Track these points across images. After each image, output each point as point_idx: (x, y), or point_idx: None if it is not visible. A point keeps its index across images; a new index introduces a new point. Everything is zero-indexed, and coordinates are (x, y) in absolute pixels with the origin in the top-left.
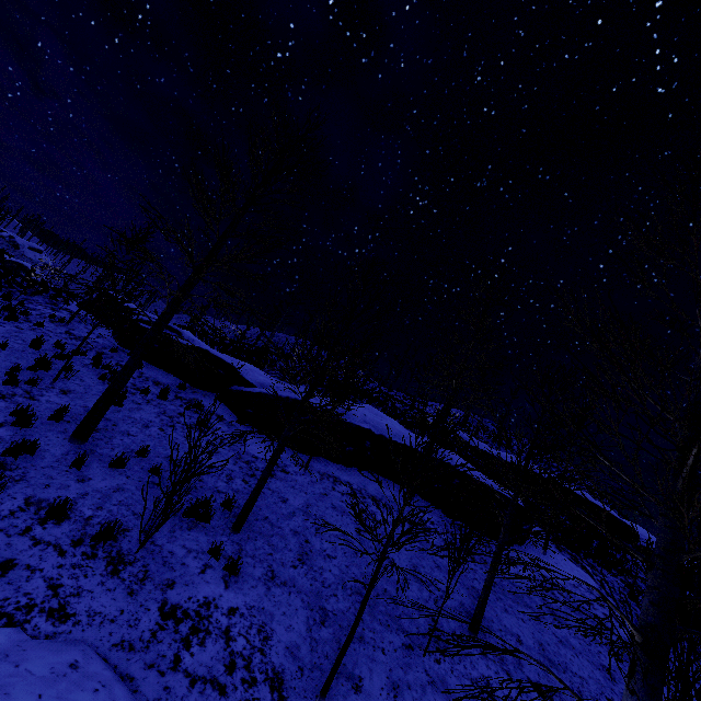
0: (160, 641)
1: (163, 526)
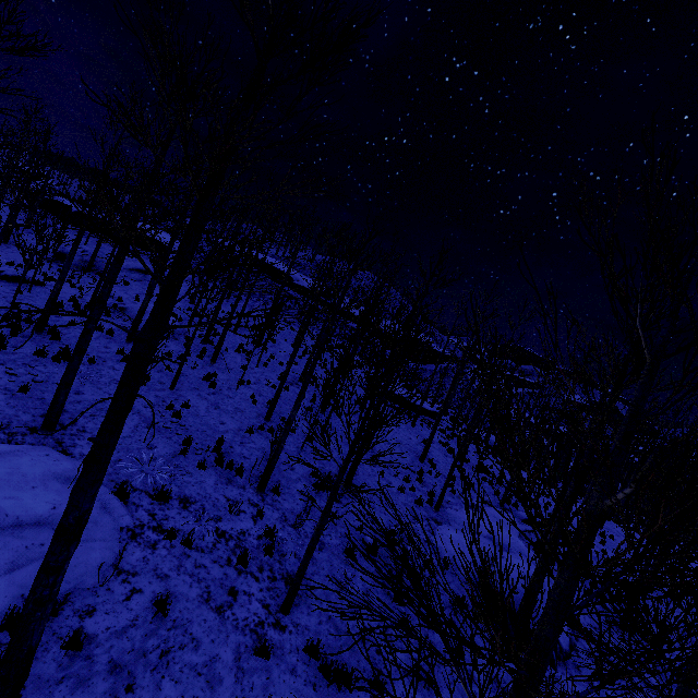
0: None
1: None
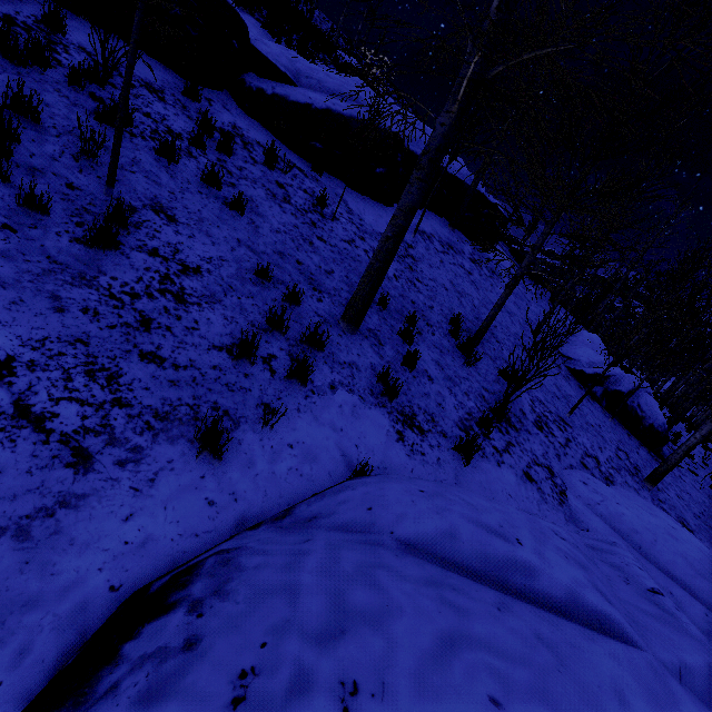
0: (553, 443)
1: (474, 374)
